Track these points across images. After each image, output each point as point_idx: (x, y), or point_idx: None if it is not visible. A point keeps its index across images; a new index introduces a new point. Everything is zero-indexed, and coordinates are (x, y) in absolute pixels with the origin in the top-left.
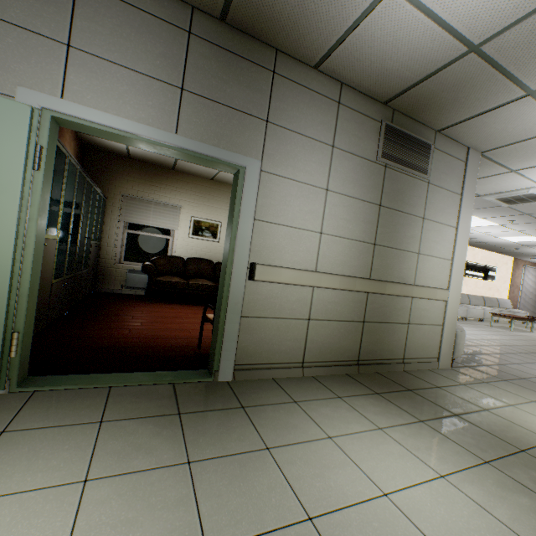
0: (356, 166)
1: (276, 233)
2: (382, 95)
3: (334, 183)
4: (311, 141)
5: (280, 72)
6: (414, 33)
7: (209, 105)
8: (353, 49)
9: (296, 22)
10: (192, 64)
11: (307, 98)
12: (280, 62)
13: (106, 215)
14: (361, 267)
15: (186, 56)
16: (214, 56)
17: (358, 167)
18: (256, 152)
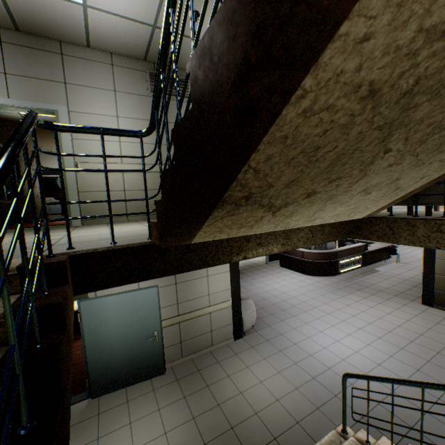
0: (135, 100)
1: (89, 145)
2: (138, 56)
3: (122, 112)
4: (99, 90)
5: (66, 53)
6: (119, 24)
7: (25, 79)
8: (98, 35)
9: (57, 27)
10: (7, 59)
11: (89, 65)
12: (65, 48)
13: (23, 167)
14: (154, 159)
15: (2, 55)
16: (20, 52)
17: (137, 101)
18: (63, 101)
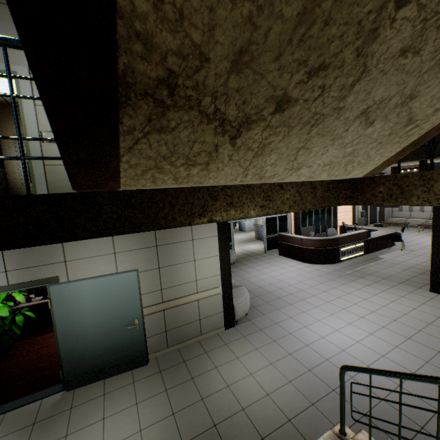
0: None
1: None
2: None
3: None
4: None
5: None
6: None
7: None
8: None
9: None
10: None
11: None
12: None
13: (6, 151)
14: None
15: None
16: None
17: None
18: (23, 62)
